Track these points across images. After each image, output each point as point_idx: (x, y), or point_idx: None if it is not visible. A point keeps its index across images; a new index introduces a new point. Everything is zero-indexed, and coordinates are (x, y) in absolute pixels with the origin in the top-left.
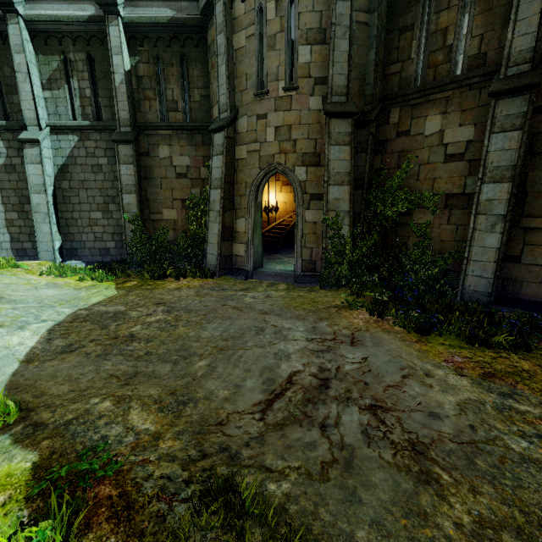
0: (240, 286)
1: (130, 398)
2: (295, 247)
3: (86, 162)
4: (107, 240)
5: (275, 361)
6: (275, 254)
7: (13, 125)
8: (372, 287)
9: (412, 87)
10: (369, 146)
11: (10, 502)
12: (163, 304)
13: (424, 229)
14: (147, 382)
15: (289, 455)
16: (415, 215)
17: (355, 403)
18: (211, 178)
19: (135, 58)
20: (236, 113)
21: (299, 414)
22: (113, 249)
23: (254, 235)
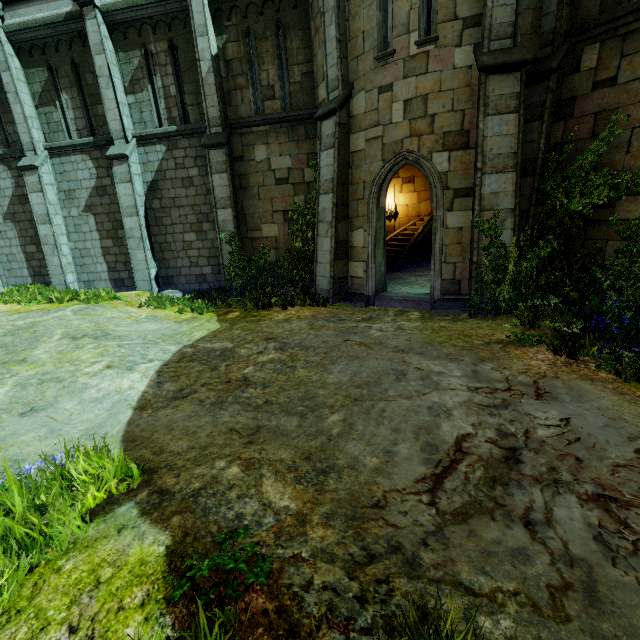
0: (360, 316)
1: (260, 463)
2: (432, 263)
3: (176, 175)
4: (202, 265)
5: (431, 418)
6: (397, 273)
7: (100, 141)
8: (553, 315)
9: (625, 5)
10: (547, 111)
11: (149, 602)
12: (273, 339)
13: (636, 228)
14: (274, 441)
15: (492, 568)
16: (620, 207)
17: (569, 489)
18: (319, 180)
19: (223, 36)
20: (350, 89)
21: (485, 500)
22: (209, 275)
23: (376, 250)
